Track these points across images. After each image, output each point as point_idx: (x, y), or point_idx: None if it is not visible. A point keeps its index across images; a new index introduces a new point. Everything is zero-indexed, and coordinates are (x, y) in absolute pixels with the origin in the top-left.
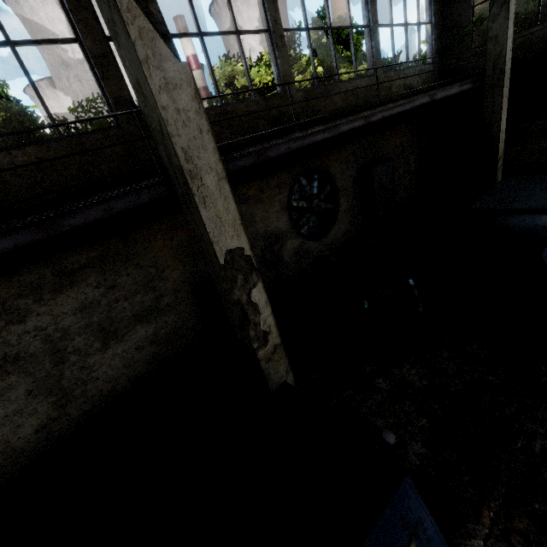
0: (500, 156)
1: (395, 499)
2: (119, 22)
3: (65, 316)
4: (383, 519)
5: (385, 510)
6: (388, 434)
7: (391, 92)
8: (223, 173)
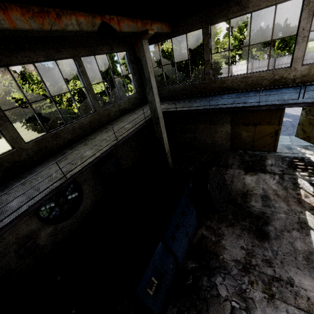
0: (167, 152)
1: None
2: None
3: None
4: None
5: None
6: None
7: (110, 116)
8: None
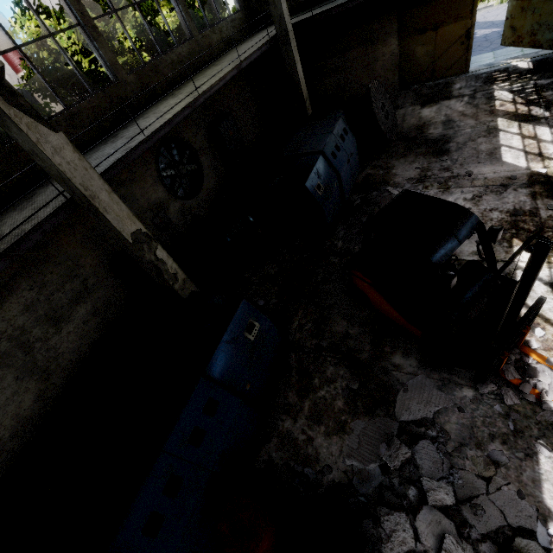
0: (306, 98)
1: (240, 308)
2: (10, 122)
3: (16, 318)
4: (237, 314)
5: (237, 312)
6: (260, 301)
7: (213, 50)
8: (110, 189)
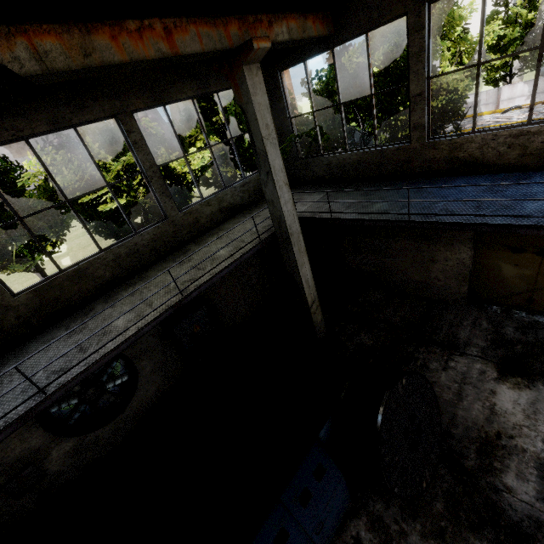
0: (312, 302)
1: None
2: None
3: None
4: None
5: None
6: None
7: (200, 224)
8: None
